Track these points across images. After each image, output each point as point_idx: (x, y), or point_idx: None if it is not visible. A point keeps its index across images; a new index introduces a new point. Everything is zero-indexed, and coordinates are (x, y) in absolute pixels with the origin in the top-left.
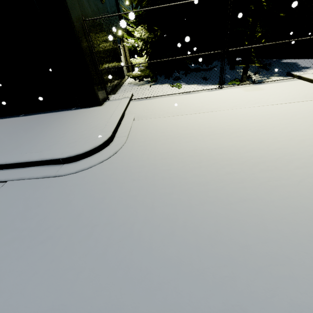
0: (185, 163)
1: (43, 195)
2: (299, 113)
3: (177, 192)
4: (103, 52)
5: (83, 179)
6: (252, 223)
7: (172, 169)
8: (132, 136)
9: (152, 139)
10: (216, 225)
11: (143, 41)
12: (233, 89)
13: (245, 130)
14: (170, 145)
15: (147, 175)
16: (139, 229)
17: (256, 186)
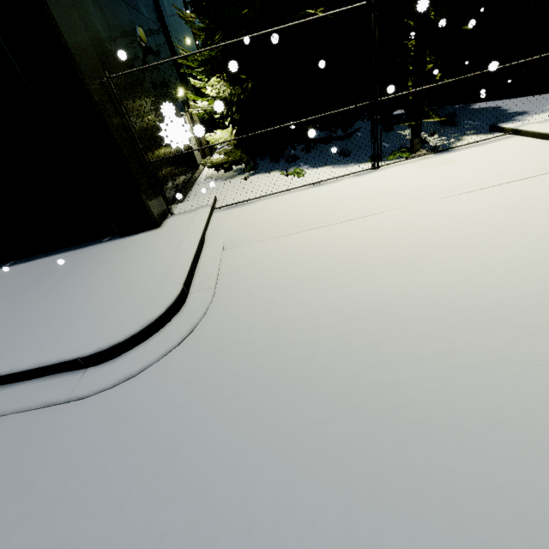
0: (341, 338)
1: (41, 456)
2: (540, 199)
3: (340, 418)
4: (152, 130)
5: (130, 401)
6: (538, 492)
7: (318, 356)
8: (224, 285)
9: (264, 288)
10: (453, 507)
11: (223, 102)
12: (400, 168)
13: (446, 247)
14: (304, 296)
15: (267, 378)
16: (267, 540)
17: (512, 381)
